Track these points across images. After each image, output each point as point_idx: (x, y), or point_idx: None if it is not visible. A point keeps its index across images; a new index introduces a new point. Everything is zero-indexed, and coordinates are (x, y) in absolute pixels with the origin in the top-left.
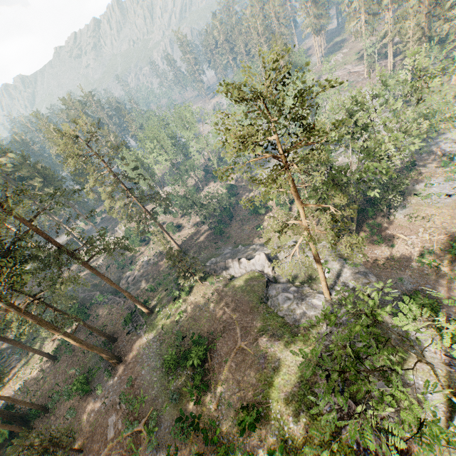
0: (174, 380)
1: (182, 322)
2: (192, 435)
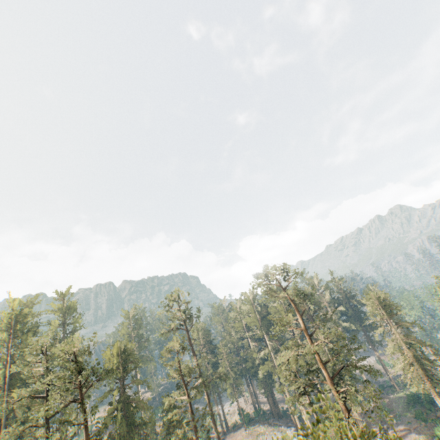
0: (412, 410)
1: (420, 395)
2: (421, 422)
